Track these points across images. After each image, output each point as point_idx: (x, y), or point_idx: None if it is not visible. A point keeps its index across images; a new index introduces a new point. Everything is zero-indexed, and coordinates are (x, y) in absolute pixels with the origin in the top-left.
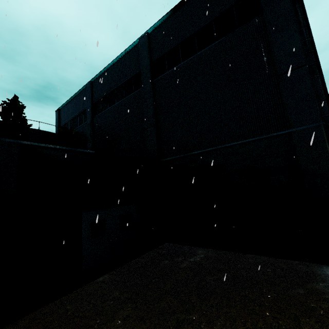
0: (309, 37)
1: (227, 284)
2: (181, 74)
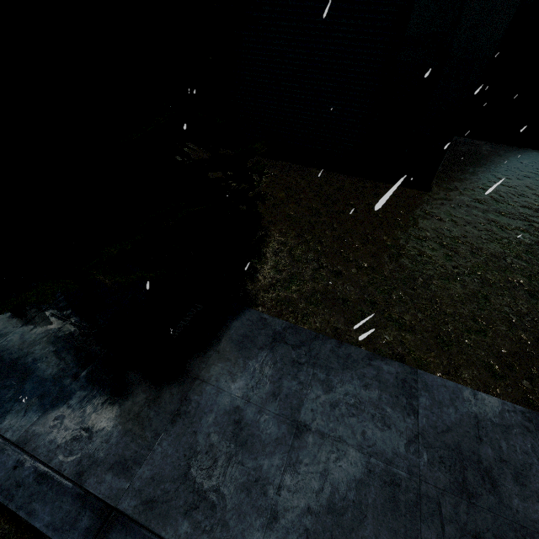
0: None
1: None
2: None
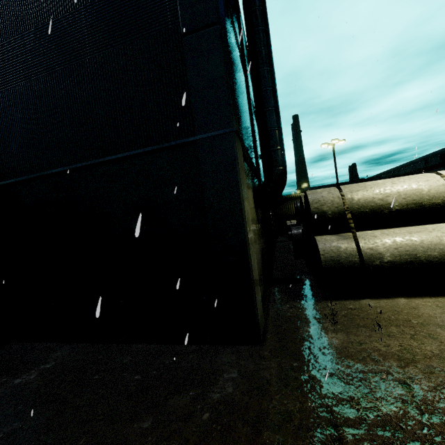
0: (260, 5)
1: (21, 443)
2: (30, 2)
